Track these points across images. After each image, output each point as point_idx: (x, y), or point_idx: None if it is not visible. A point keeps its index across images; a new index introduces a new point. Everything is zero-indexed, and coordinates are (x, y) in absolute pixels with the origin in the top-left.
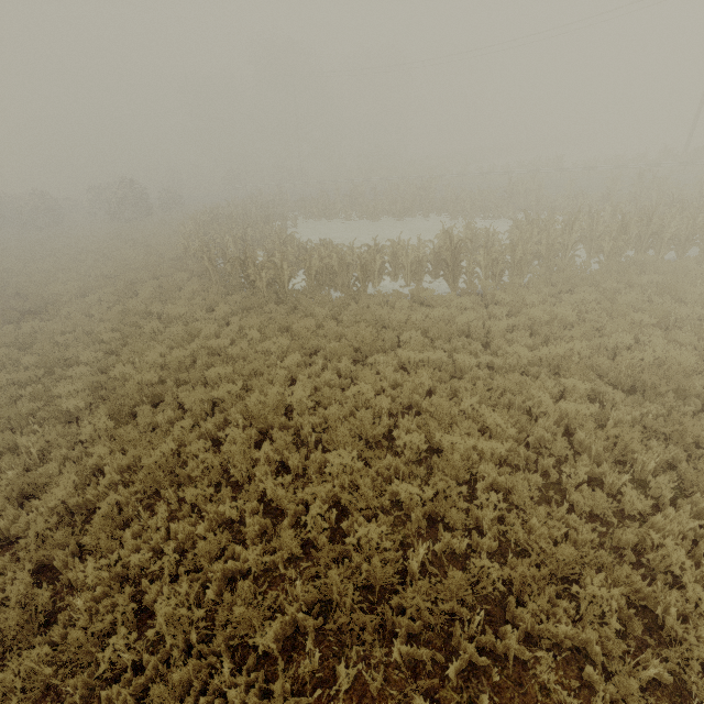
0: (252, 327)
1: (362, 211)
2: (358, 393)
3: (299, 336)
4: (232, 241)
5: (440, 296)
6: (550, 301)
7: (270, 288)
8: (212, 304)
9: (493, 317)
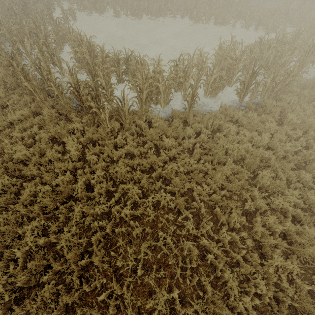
0: (120, 173)
1: (127, 8)
2: (274, 263)
3: (171, 180)
4: (37, 48)
5: (256, 121)
6: (313, 118)
7: (108, 114)
8: (55, 135)
9: (287, 135)
